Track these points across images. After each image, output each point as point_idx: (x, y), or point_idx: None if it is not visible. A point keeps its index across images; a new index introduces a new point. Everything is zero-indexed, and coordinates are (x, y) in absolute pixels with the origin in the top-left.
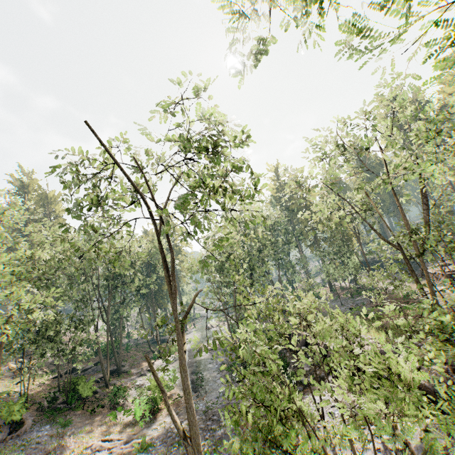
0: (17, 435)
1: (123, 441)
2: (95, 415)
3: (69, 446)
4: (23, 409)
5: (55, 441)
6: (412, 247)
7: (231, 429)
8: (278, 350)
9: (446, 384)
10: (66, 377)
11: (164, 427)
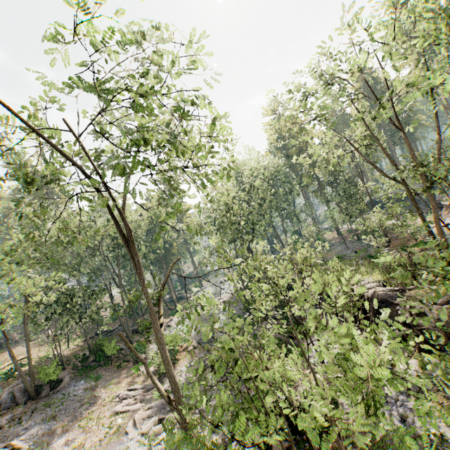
0: (57, 391)
1: (146, 390)
2: (122, 369)
3: (101, 397)
4: (57, 371)
5: (89, 393)
6: (419, 181)
7: None
8: (248, 319)
9: (447, 323)
10: (96, 339)
11: (180, 376)
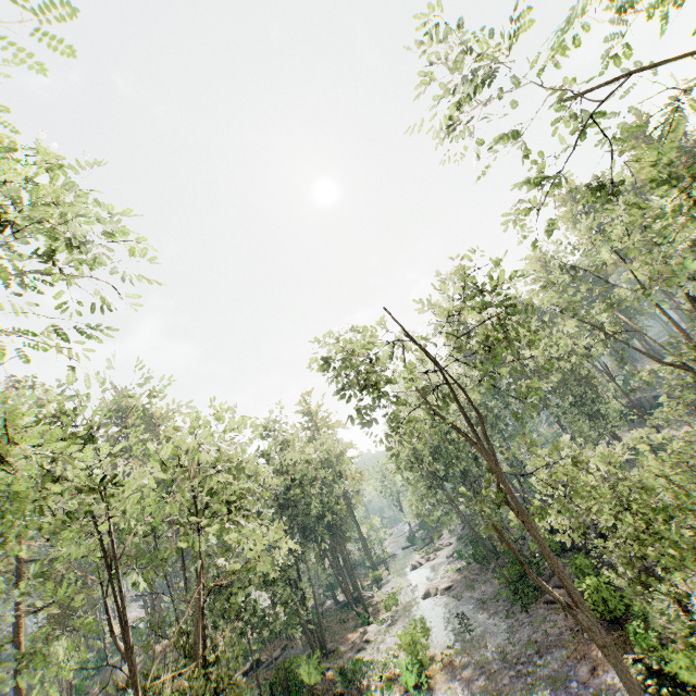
0: None
1: None
2: None
3: None
4: None
5: None
6: None
7: (558, 664)
8: (639, 481)
9: None
10: (252, 675)
11: (455, 692)
